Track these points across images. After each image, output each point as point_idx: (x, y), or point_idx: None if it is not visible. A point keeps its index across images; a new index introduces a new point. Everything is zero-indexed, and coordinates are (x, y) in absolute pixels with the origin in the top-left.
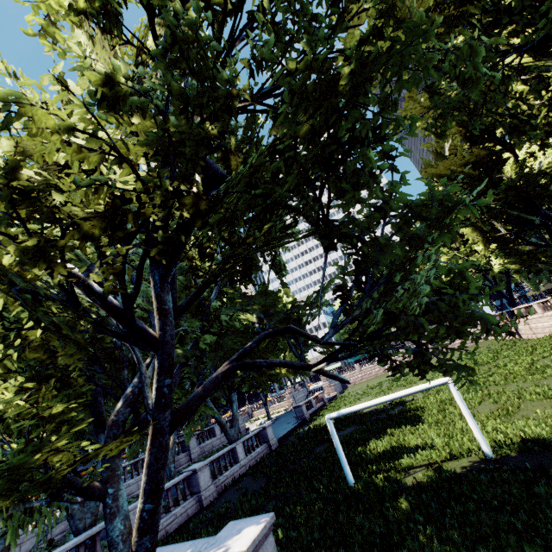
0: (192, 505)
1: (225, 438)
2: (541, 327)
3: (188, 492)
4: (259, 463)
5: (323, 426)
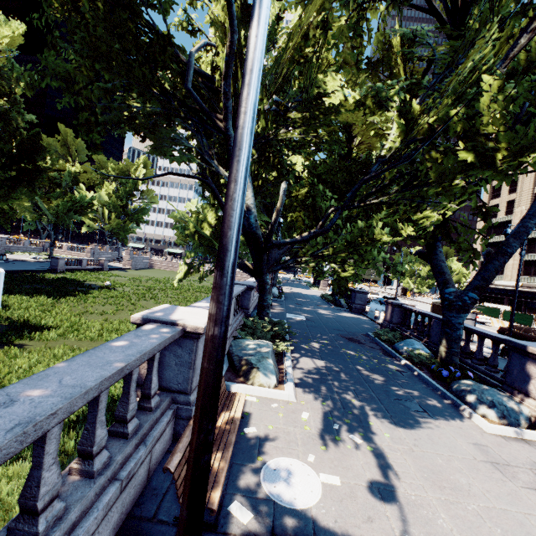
0: None
1: None
2: None
3: None
4: None
5: (40, 278)
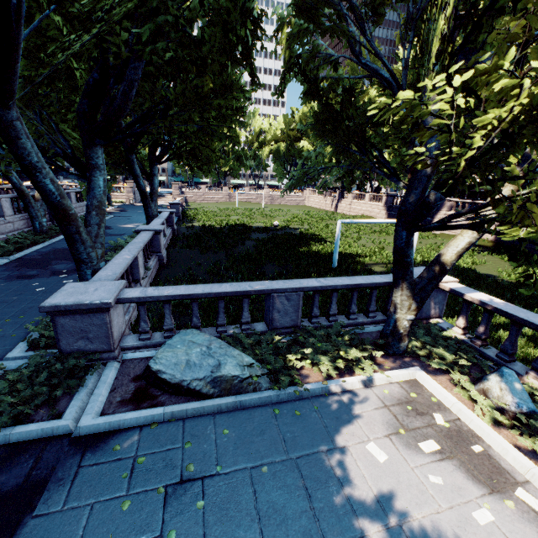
0: (157, 262)
1: (80, 210)
2: (359, 209)
3: (150, 250)
4: (177, 242)
5: (222, 227)
